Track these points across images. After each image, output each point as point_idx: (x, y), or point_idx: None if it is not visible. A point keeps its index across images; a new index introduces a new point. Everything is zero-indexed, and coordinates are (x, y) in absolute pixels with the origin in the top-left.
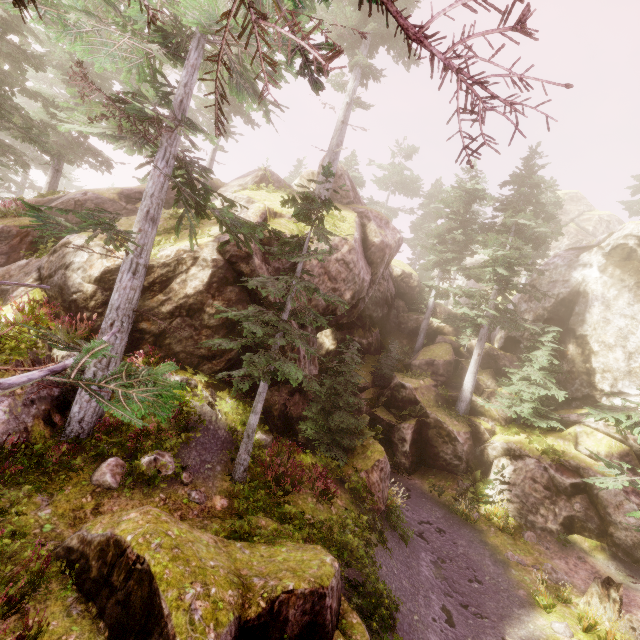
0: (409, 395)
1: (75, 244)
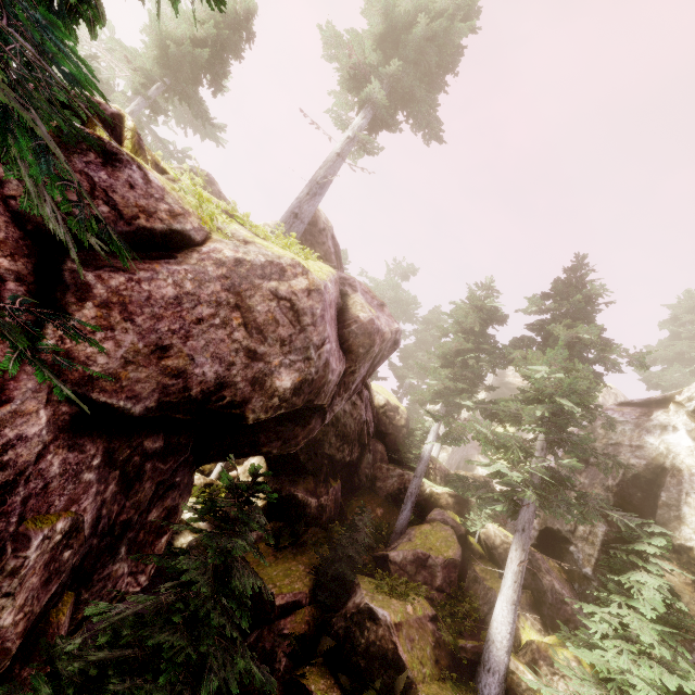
0: (383, 641)
1: None
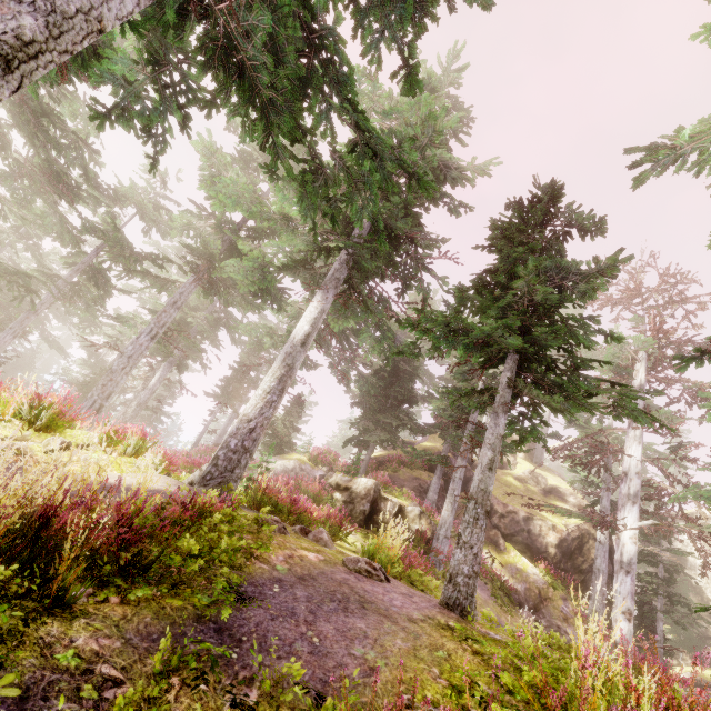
0: None
1: (522, 515)
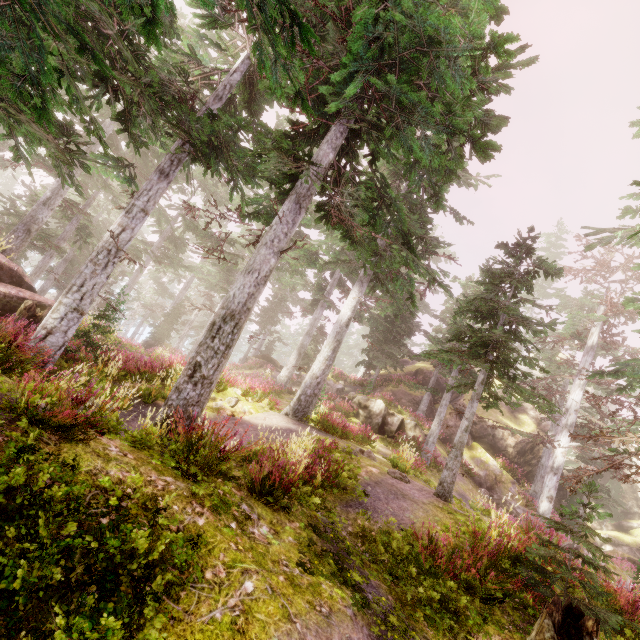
0: None
1: (490, 424)
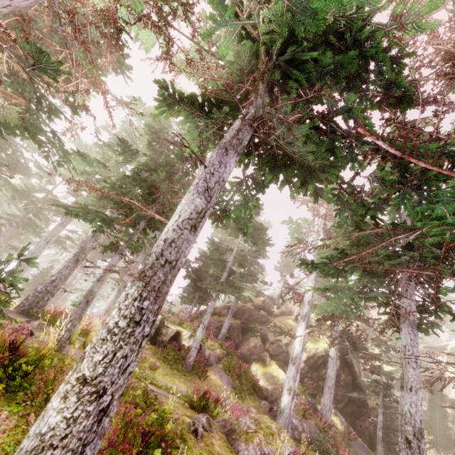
0: None
1: (284, 342)
